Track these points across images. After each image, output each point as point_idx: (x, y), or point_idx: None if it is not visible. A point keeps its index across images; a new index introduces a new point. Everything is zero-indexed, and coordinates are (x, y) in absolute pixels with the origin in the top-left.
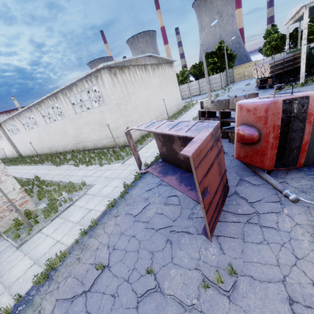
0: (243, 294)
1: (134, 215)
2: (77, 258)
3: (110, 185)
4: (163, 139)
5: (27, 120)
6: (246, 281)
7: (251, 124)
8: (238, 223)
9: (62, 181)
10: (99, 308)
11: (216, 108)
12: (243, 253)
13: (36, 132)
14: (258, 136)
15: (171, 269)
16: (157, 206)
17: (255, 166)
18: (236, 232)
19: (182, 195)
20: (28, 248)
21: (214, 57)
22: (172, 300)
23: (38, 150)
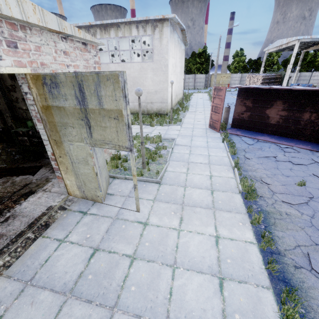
0: None
1: (274, 156)
2: (260, 183)
3: (197, 140)
4: (252, 104)
5: None
6: None
7: None
8: None
9: None
10: None
11: None
12: None
13: None
14: None
15: None
16: (280, 153)
17: None
18: None
19: (294, 147)
20: (176, 182)
21: (202, 58)
22: None
23: None
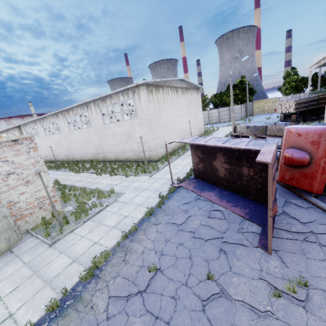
0: (319, 306)
1: (178, 224)
2: (122, 259)
3: (142, 195)
4: (201, 155)
5: (49, 125)
6: (318, 294)
7: (301, 148)
8: (294, 240)
9: (86, 187)
10: (160, 308)
11: (251, 133)
12: (307, 268)
13: (56, 138)
14: (309, 160)
15: (232, 277)
16: (200, 219)
17: (302, 189)
18: (295, 248)
19: (226, 210)
20: (63, 246)
21: (236, 89)
22: (242, 306)
23: (52, 156)
